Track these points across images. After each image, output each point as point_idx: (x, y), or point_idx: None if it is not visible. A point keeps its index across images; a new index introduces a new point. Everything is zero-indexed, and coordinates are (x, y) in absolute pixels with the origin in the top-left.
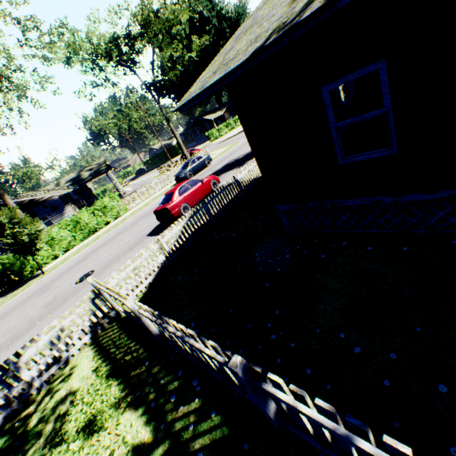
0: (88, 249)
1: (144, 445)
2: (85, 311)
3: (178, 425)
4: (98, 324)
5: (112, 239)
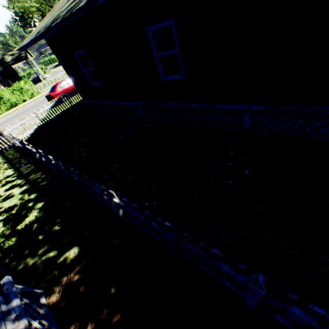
0: (9, 117)
1: (11, 175)
2: (0, 145)
3: (22, 170)
4: (5, 149)
5: (25, 111)
